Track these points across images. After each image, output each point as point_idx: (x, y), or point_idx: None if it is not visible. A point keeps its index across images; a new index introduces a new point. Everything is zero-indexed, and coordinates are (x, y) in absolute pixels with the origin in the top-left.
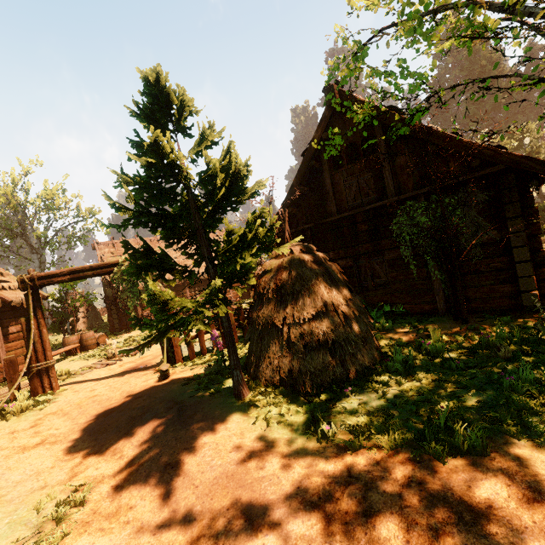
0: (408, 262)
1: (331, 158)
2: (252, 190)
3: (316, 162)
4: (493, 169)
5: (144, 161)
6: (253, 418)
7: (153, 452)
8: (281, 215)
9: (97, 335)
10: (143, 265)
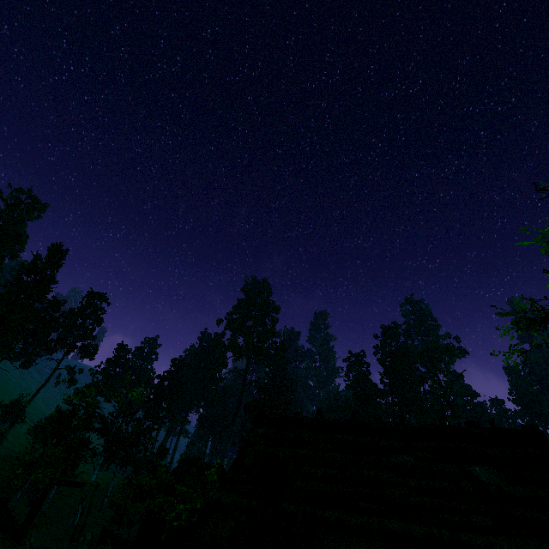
0: None
1: None
2: None
3: None
4: None
5: None
6: None
7: None
8: None
9: None
10: None
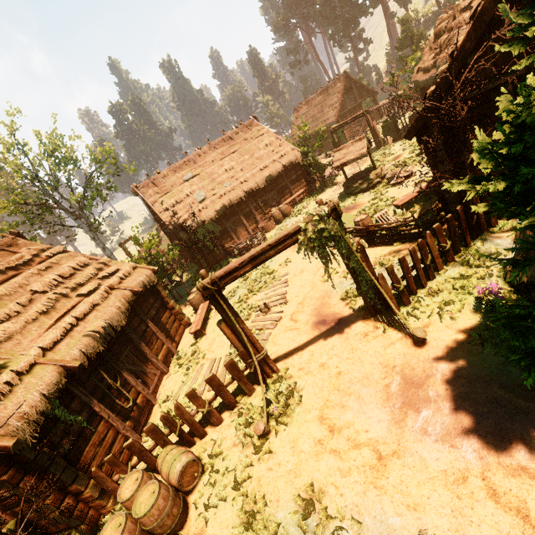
0: None
1: None
2: None
3: None
4: None
5: None
6: None
7: None
8: None
9: None
10: None
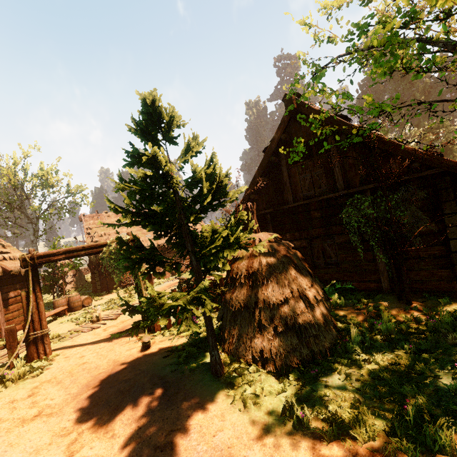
0: (356, 246)
1: (288, 155)
2: (233, 196)
3: (275, 158)
4: (431, 172)
5: (141, 173)
6: (231, 398)
7: (143, 433)
8: (250, 208)
9: (83, 298)
10: (136, 259)
